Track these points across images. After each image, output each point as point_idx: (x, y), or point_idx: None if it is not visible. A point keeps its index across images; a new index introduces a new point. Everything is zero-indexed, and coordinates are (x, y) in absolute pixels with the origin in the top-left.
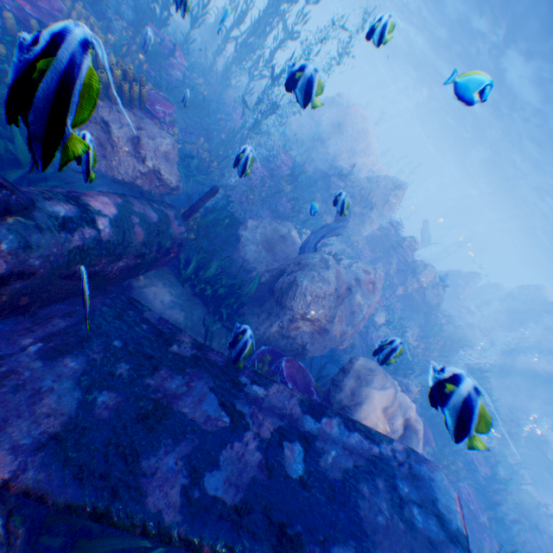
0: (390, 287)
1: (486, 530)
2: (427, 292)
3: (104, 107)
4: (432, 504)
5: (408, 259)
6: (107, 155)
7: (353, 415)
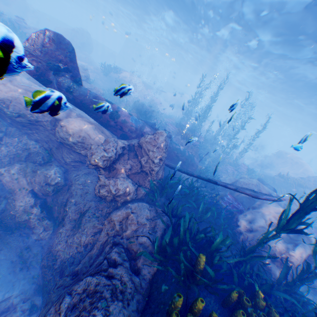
0: None
1: None
2: None
3: (182, 140)
4: (269, 195)
5: None
6: None
7: (257, 209)
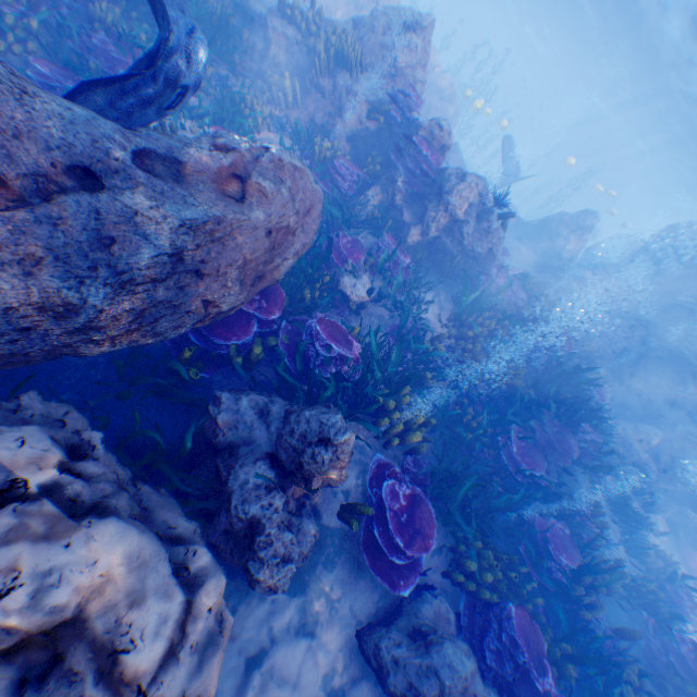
0: (398, 232)
1: (557, 696)
2: (467, 230)
3: None
4: None
5: (424, 165)
6: None
7: None
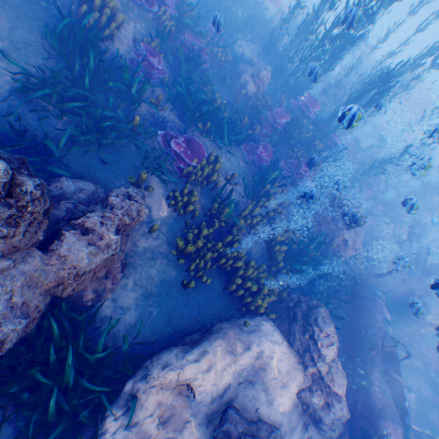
0: None
1: None
2: None
3: (345, 232)
4: None
5: None
6: (338, 249)
7: None
